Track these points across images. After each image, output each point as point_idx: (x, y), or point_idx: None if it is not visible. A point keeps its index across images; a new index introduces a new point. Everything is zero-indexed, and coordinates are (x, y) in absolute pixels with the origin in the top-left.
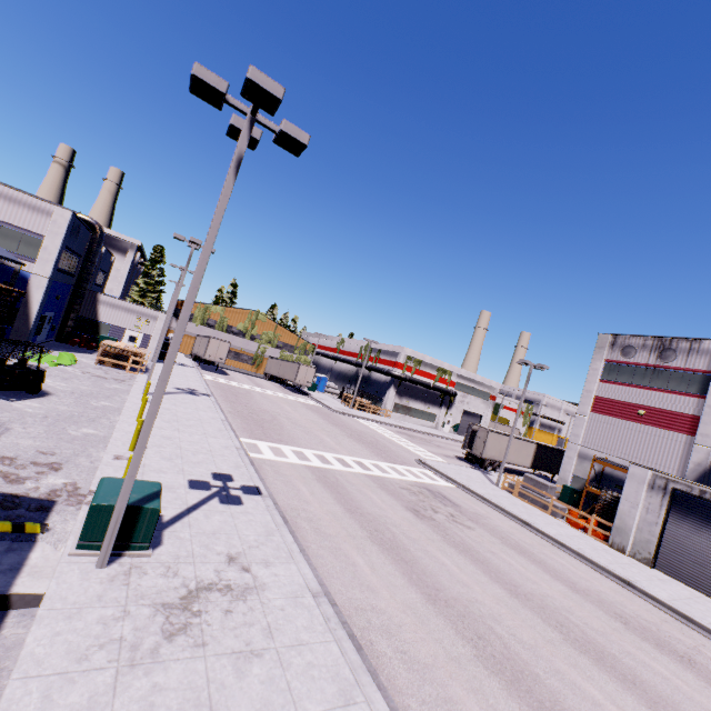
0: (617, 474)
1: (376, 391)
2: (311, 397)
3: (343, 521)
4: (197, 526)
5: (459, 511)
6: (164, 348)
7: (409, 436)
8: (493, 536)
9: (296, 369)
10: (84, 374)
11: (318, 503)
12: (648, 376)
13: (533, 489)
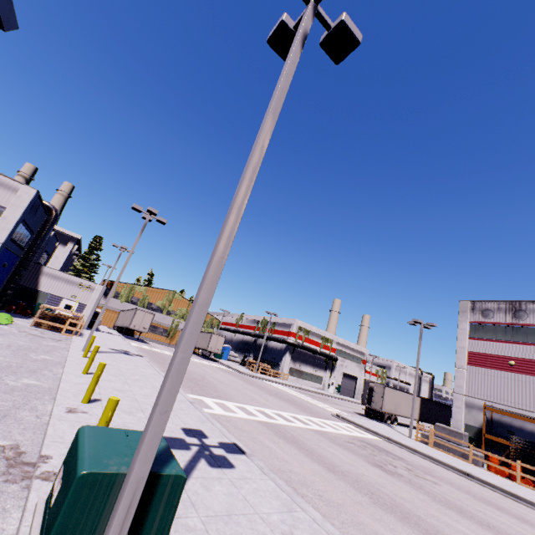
0: (505, 420)
1: (273, 357)
2: (221, 362)
3: (335, 483)
4: (201, 503)
5: (409, 464)
6: (95, 317)
7: (310, 395)
8: (459, 490)
9: (208, 338)
10: (21, 332)
11: (296, 462)
12: (508, 332)
13: (448, 438)
